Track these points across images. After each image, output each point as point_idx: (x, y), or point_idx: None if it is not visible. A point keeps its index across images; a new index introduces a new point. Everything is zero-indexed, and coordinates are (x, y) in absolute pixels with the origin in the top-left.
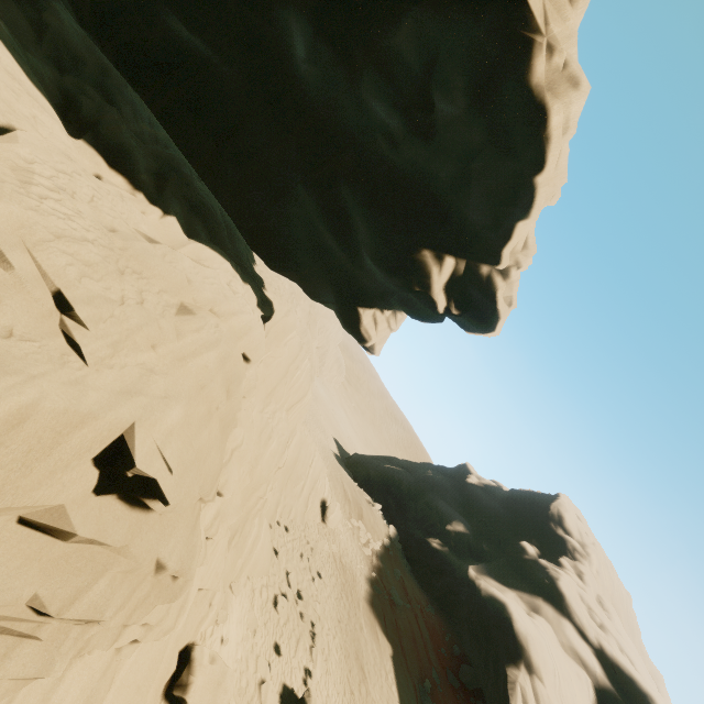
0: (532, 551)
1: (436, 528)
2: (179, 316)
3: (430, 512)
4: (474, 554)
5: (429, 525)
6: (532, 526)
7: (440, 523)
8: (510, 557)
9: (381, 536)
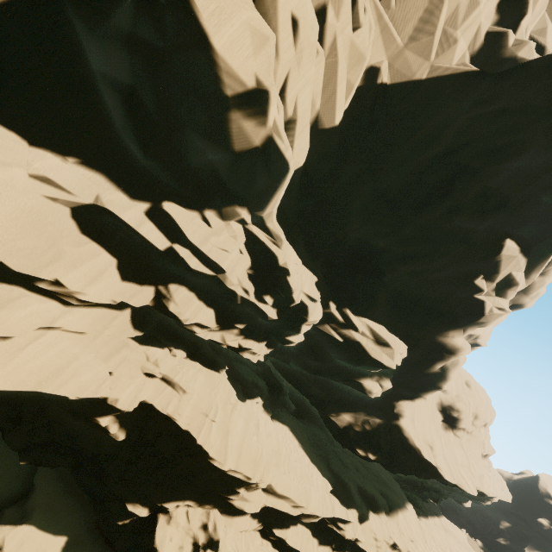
0: (546, 523)
1: (495, 530)
2: (469, 550)
3: (486, 520)
4: (521, 538)
5: (491, 529)
6: (537, 505)
7: (495, 525)
8: (538, 532)
9: (478, 549)
